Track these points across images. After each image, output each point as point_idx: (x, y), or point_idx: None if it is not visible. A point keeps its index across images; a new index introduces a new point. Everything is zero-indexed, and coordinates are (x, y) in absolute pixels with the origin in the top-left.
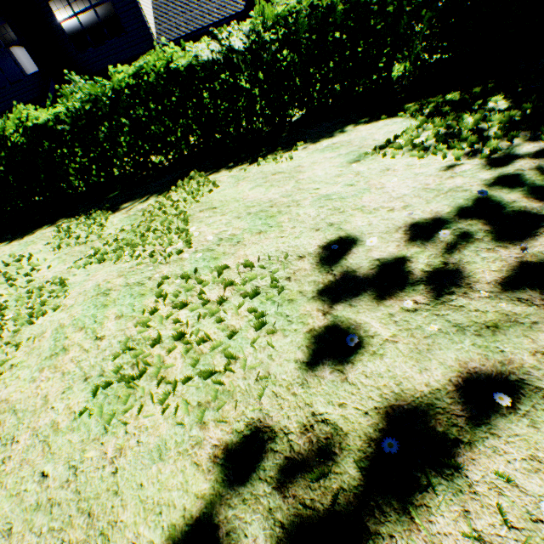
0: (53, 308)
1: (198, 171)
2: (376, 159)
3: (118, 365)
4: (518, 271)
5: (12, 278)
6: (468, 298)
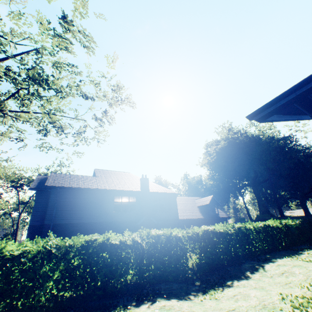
0: None
1: (291, 251)
2: None
3: None
4: None
5: None
6: None
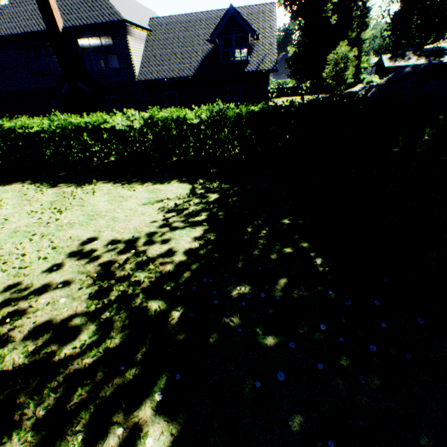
0: None
1: (105, 177)
2: (150, 206)
3: (1, 258)
4: (106, 262)
5: None
6: (90, 265)
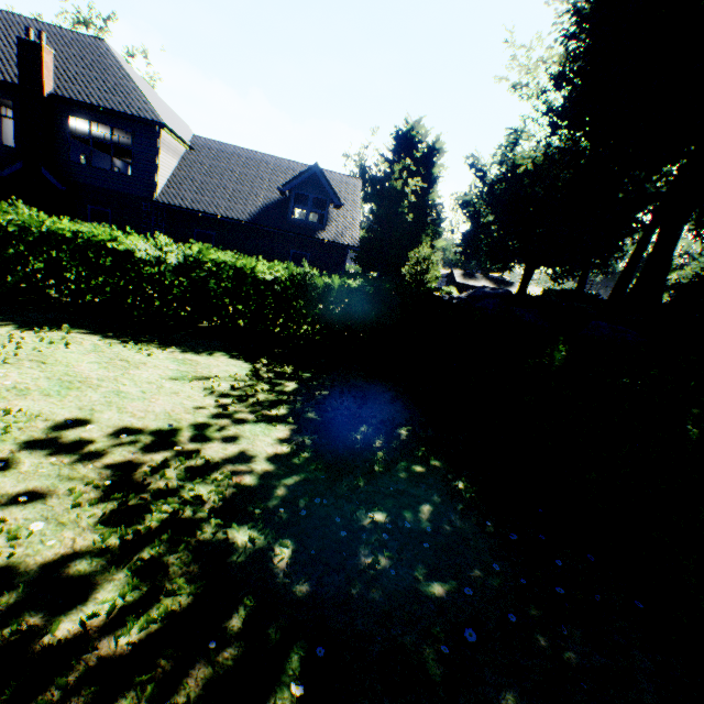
0: None
1: (82, 324)
2: (186, 383)
3: None
4: (122, 463)
5: None
6: (85, 466)
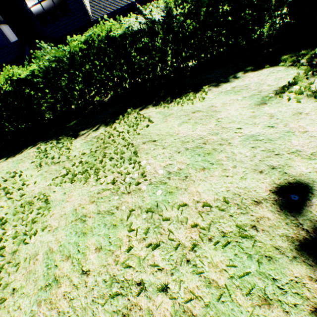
0: (41, 229)
1: (130, 106)
2: (281, 102)
3: None
4: None
5: (9, 192)
6: None
